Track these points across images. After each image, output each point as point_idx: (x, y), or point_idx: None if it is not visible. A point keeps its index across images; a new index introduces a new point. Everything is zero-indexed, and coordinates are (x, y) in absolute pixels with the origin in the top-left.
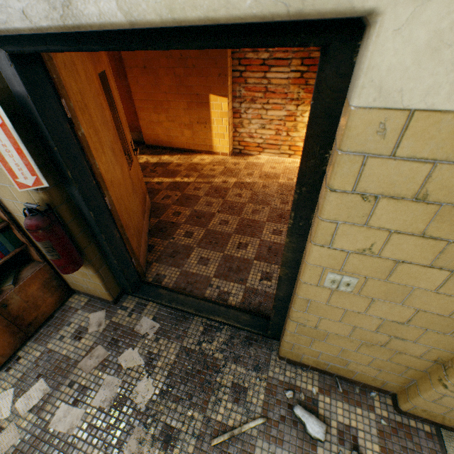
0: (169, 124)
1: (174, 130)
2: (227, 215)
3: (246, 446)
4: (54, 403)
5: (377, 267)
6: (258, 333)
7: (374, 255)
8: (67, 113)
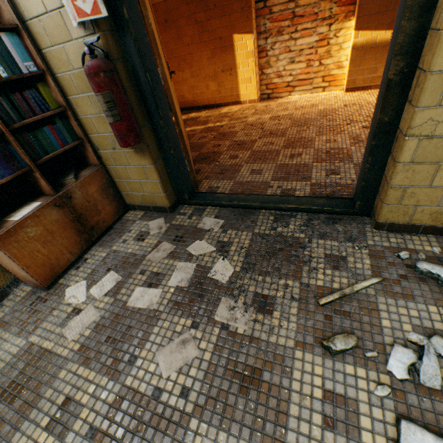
0: (194, 80)
1: (199, 85)
2: (270, 138)
3: (364, 304)
4: (128, 288)
5: None
6: (341, 211)
7: None
8: None
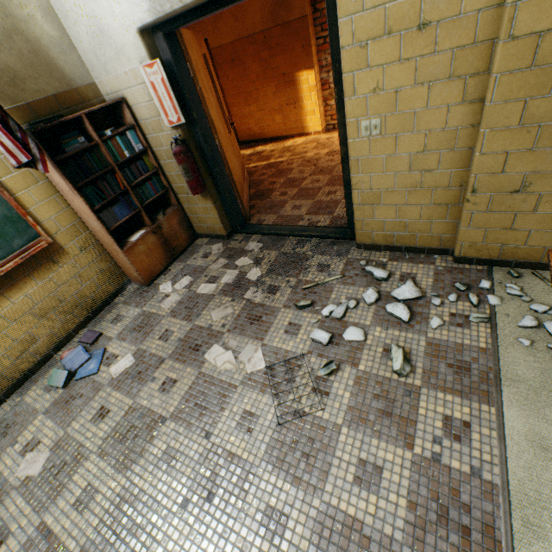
0: (260, 114)
1: (265, 119)
2: (318, 176)
3: (327, 288)
4: (197, 285)
5: (387, 102)
6: (341, 237)
7: (382, 91)
8: (190, 73)
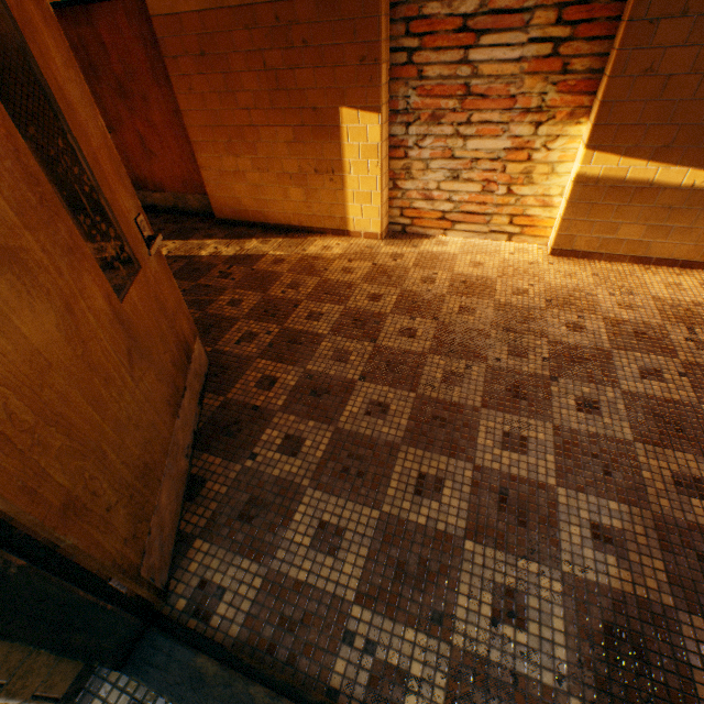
0: (259, 176)
1: (270, 187)
2: (383, 387)
3: None
4: None
5: None
6: None
7: None
8: None
